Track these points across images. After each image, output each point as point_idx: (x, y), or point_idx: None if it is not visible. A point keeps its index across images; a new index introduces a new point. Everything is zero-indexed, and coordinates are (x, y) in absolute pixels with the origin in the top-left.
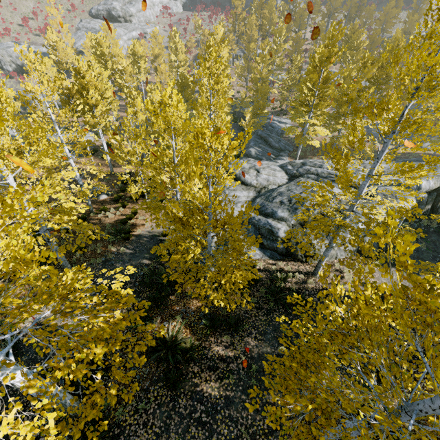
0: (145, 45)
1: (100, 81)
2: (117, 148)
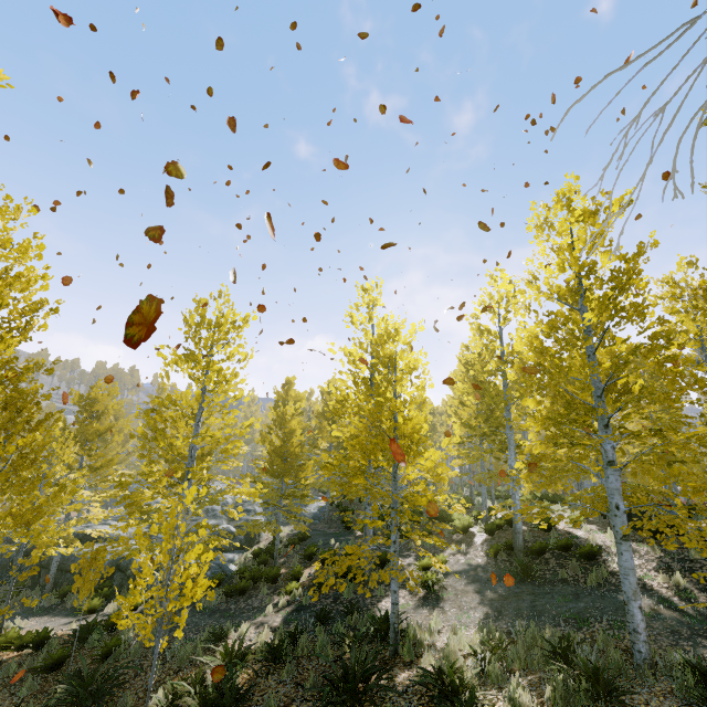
0: None
1: None
2: None
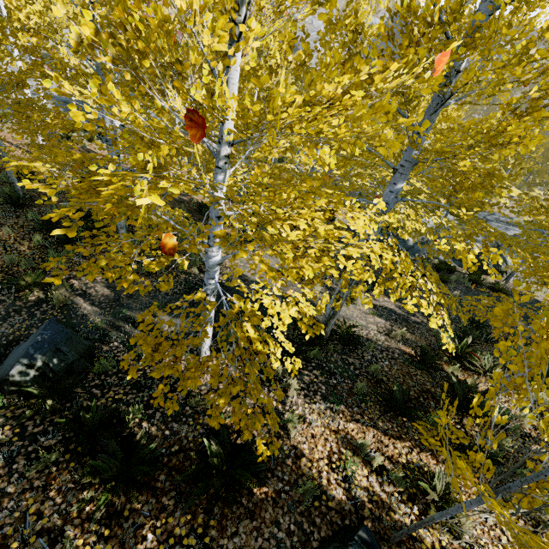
0: None
1: None
2: None
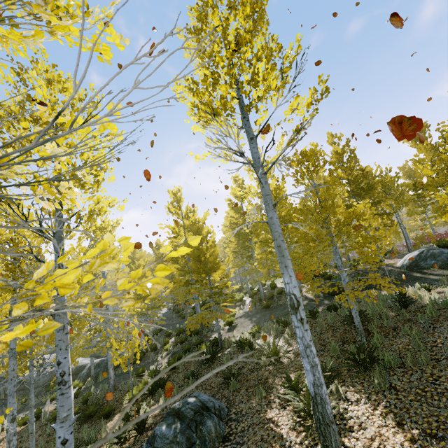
0: None
1: None
2: None
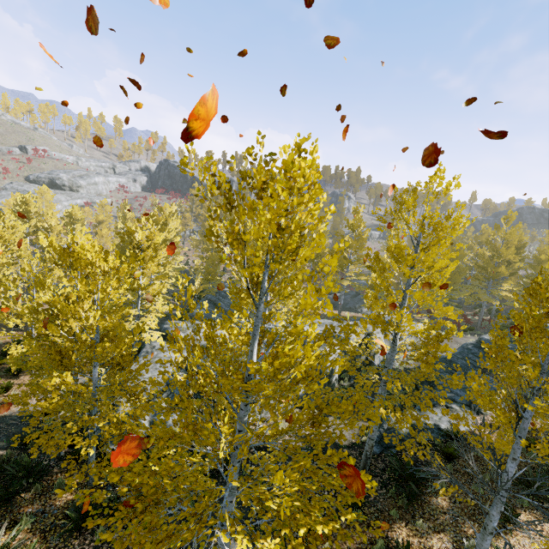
0: (89, 212)
1: (10, 233)
2: (6, 296)
